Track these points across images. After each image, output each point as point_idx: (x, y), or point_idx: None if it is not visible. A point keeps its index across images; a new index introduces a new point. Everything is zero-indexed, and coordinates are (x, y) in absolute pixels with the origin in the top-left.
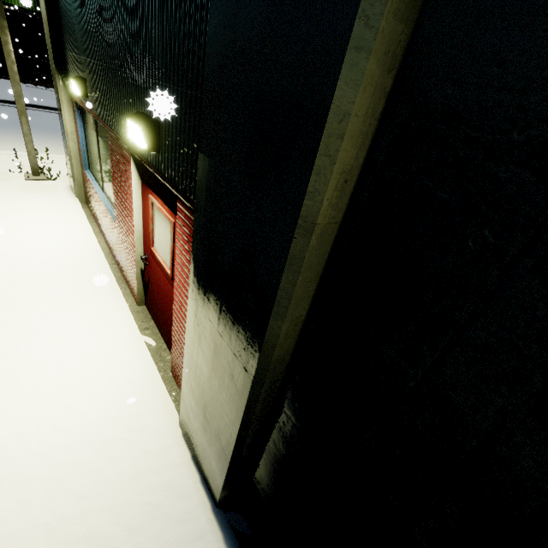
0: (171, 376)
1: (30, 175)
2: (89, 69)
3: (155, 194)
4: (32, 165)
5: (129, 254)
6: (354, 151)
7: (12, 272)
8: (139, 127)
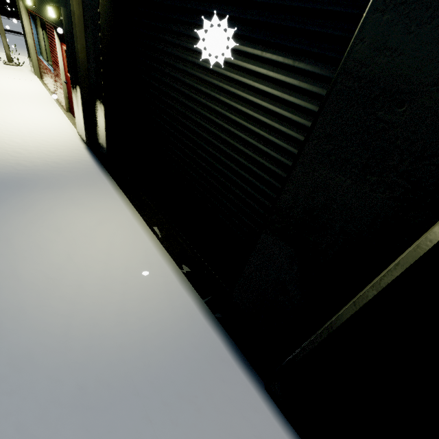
0: None
1: (6, 62)
2: None
3: (64, 44)
4: (7, 55)
5: (60, 84)
6: None
7: (5, 92)
8: (51, 8)
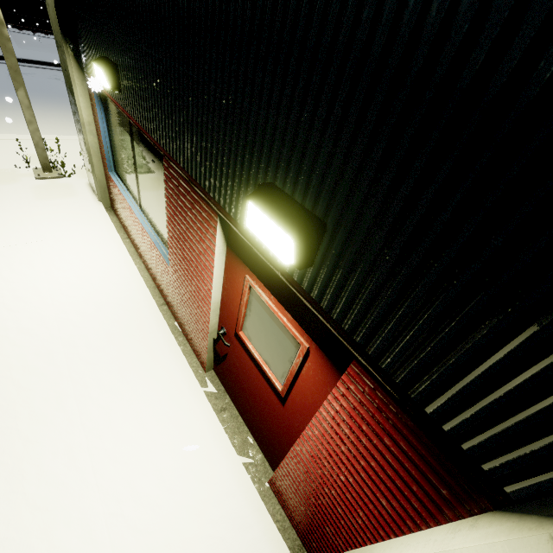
0: (269, 488)
1: (40, 172)
2: (124, 53)
3: (260, 283)
4: (41, 160)
5: (195, 317)
6: None
7: (48, 336)
8: (294, 240)
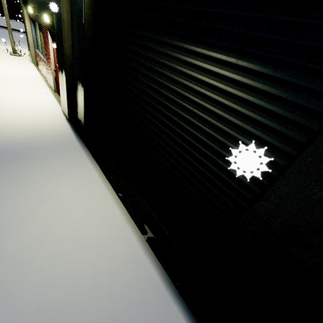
0: None
1: (12, 53)
2: (35, 2)
3: (55, 42)
4: (12, 48)
5: (50, 72)
6: (67, 7)
7: (8, 76)
8: (46, 15)
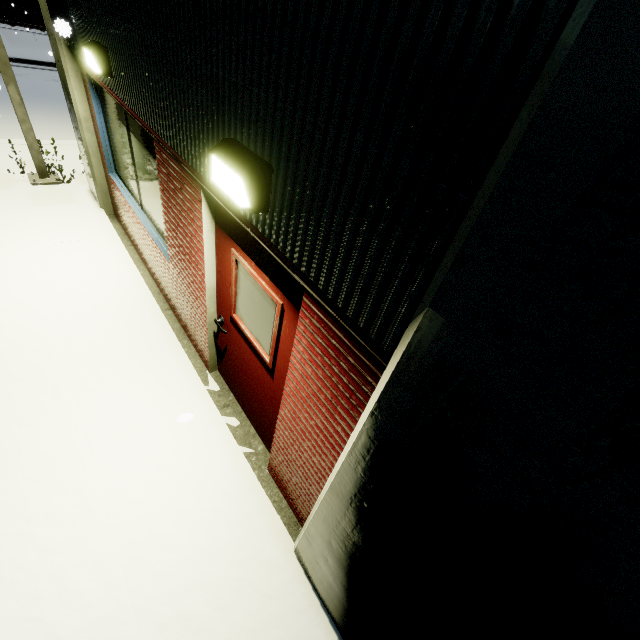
0: (269, 474)
1: (36, 178)
2: (112, 34)
3: (243, 252)
4: (36, 164)
5: (195, 311)
6: None
7: (45, 335)
8: (242, 178)
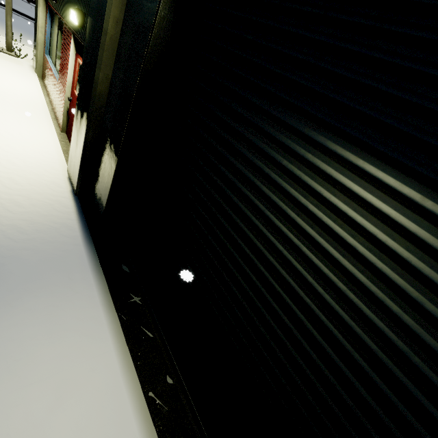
0: None
1: (4, 50)
2: None
3: (80, 57)
4: (7, 43)
5: (62, 98)
6: (118, 12)
7: None
8: (75, 12)
